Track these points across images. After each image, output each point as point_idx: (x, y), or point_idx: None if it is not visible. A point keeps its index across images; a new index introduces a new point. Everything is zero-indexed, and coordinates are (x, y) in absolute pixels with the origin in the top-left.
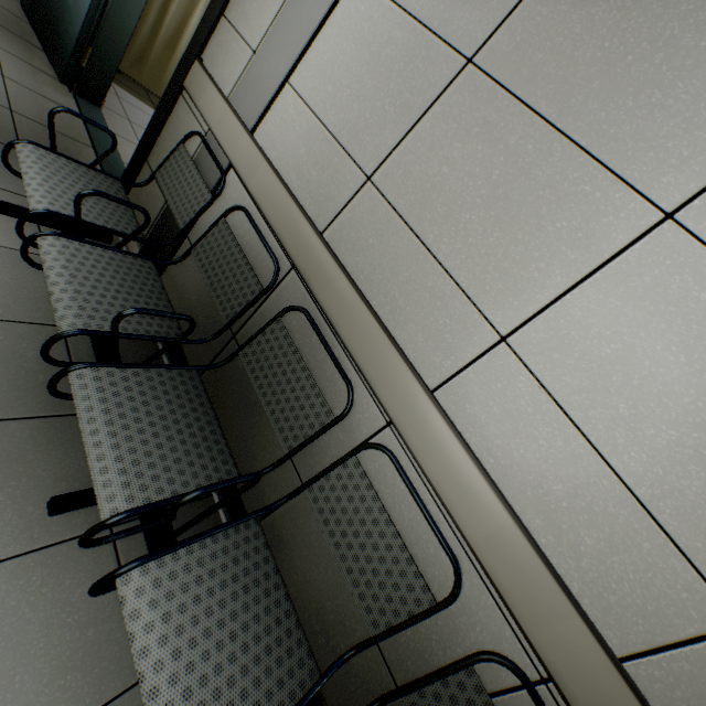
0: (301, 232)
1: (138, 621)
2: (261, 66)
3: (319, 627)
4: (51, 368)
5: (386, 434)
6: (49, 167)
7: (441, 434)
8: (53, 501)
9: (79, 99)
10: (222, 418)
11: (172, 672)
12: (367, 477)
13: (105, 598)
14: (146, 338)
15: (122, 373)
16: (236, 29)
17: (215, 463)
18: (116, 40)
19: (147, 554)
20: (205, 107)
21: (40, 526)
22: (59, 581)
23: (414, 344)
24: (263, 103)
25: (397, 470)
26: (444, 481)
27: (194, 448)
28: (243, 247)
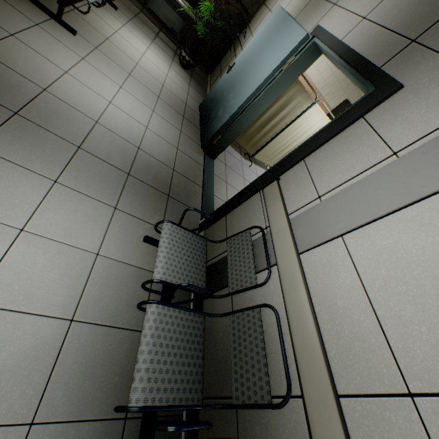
0: (320, 383)
1: None
2: (322, 213)
3: None
4: (123, 371)
5: None
6: (173, 239)
7: None
8: None
9: (206, 156)
10: None
11: None
12: None
13: None
14: (177, 408)
15: None
16: (310, 173)
17: None
18: (234, 133)
19: None
20: (272, 214)
21: None
22: None
23: None
24: (315, 240)
25: None
26: None
27: None
28: (265, 332)
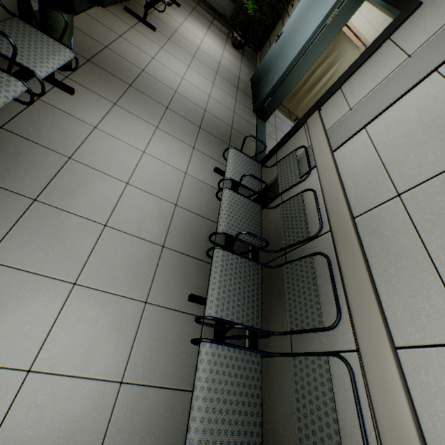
0: (341, 213)
1: (202, 364)
2: (351, 118)
3: (271, 438)
4: (208, 240)
5: (353, 355)
6: (237, 158)
7: (392, 379)
8: (191, 295)
9: (258, 119)
10: (264, 292)
11: (205, 395)
12: (330, 373)
13: (192, 346)
14: (246, 242)
15: (232, 256)
16: (344, 96)
17: (253, 315)
18: (283, 93)
19: (214, 339)
20: (313, 134)
21: (184, 302)
22: (181, 328)
23: (394, 310)
24: (345, 137)
25: (351, 382)
26: (382, 411)
27: (247, 303)
28: (306, 209)
